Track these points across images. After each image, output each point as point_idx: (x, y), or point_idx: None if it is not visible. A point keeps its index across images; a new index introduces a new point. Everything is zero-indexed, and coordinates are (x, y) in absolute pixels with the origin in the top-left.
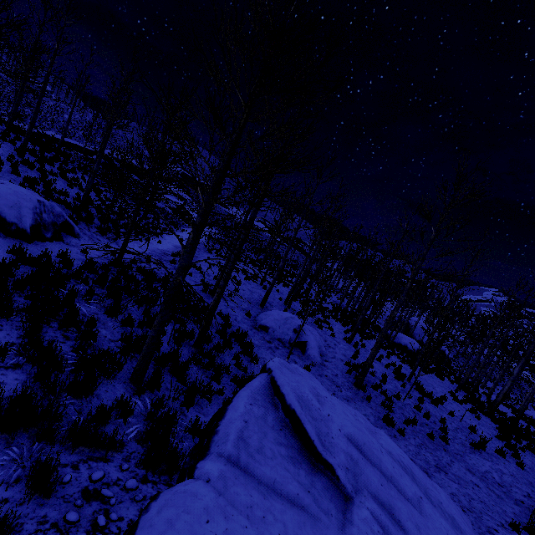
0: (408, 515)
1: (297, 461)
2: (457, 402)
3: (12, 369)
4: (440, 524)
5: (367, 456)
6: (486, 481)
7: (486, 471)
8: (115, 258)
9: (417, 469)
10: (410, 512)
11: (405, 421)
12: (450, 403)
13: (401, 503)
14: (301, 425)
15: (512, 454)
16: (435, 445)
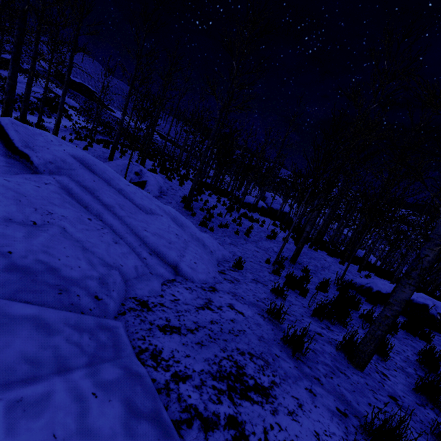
0: (115, 199)
1: None
2: (275, 226)
3: None
4: (167, 224)
5: (94, 171)
6: (267, 251)
7: (270, 247)
8: None
9: (192, 225)
10: (122, 201)
11: (219, 225)
12: (267, 225)
13: (113, 194)
14: (3, 131)
15: (295, 241)
16: (239, 237)
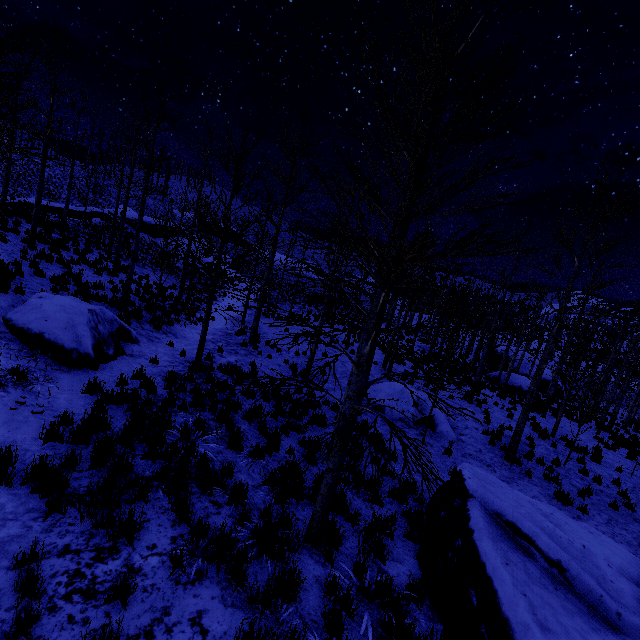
0: None
1: (601, 632)
2: (610, 449)
3: (199, 583)
4: None
5: None
6: None
7: None
8: (194, 362)
9: None
10: None
11: (580, 494)
12: (605, 453)
13: None
14: (577, 577)
15: None
16: (623, 516)
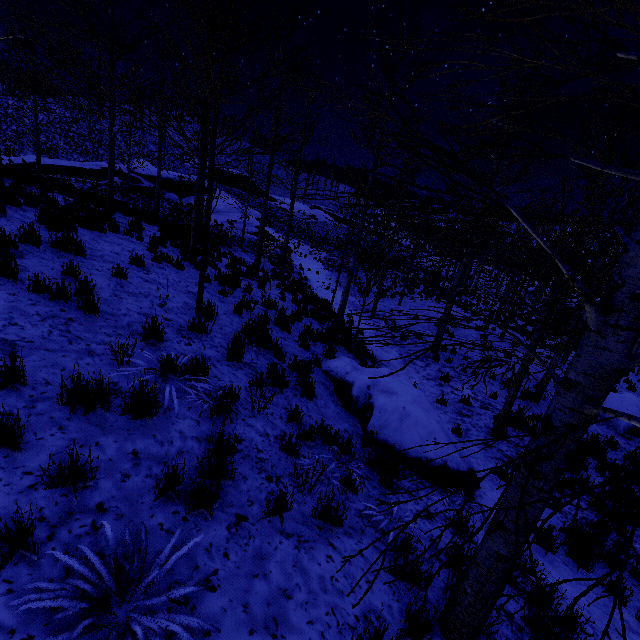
0: None
1: None
2: None
3: None
4: None
5: None
6: None
7: None
8: (500, 426)
9: None
10: None
11: None
12: None
13: None
14: None
15: None
16: None
